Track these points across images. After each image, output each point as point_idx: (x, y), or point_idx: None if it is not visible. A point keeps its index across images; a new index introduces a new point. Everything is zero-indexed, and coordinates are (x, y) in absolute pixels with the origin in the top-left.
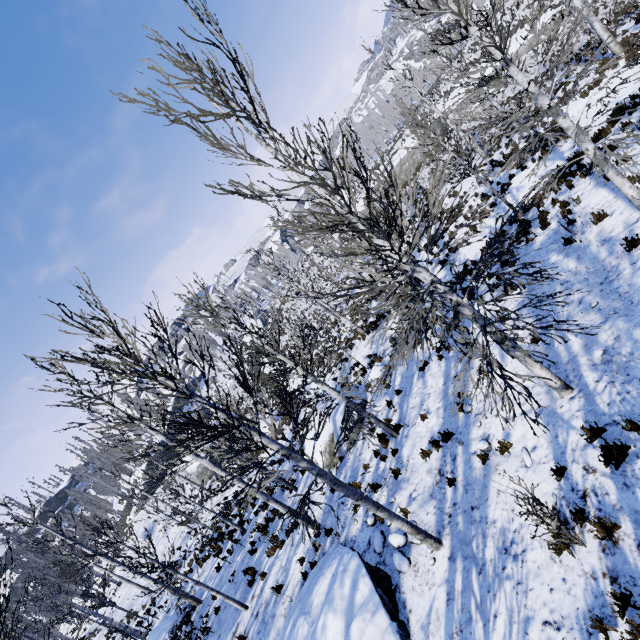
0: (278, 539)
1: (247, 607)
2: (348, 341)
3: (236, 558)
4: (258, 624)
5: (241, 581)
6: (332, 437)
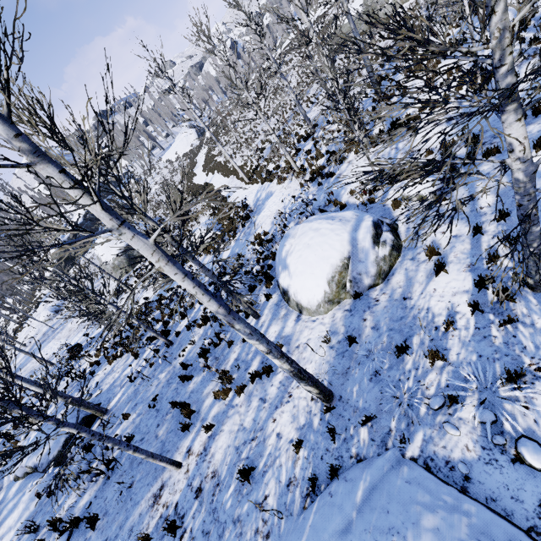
0: (233, 380)
1: (179, 465)
2: (336, 153)
3: (158, 374)
4: (203, 514)
5: (166, 412)
6: (346, 262)
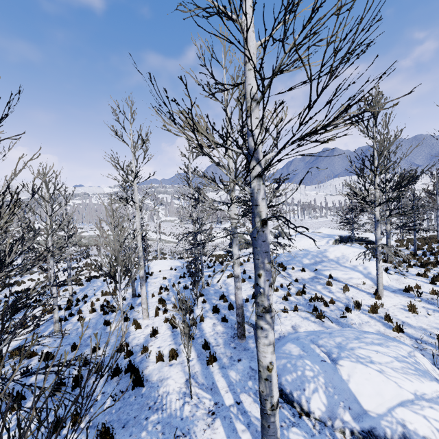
0: None
1: None
2: None
3: None
4: None
5: None
6: None
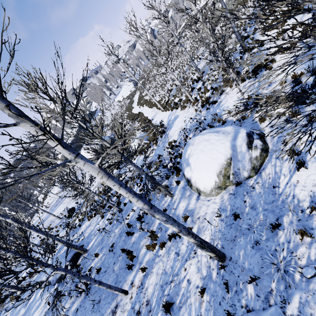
0: (157, 238)
1: (126, 293)
2: (217, 88)
3: (114, 229)
4: None
5: (119, 255)
6: (229, 161)
